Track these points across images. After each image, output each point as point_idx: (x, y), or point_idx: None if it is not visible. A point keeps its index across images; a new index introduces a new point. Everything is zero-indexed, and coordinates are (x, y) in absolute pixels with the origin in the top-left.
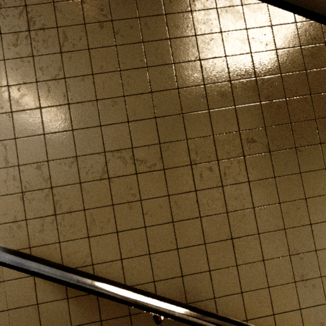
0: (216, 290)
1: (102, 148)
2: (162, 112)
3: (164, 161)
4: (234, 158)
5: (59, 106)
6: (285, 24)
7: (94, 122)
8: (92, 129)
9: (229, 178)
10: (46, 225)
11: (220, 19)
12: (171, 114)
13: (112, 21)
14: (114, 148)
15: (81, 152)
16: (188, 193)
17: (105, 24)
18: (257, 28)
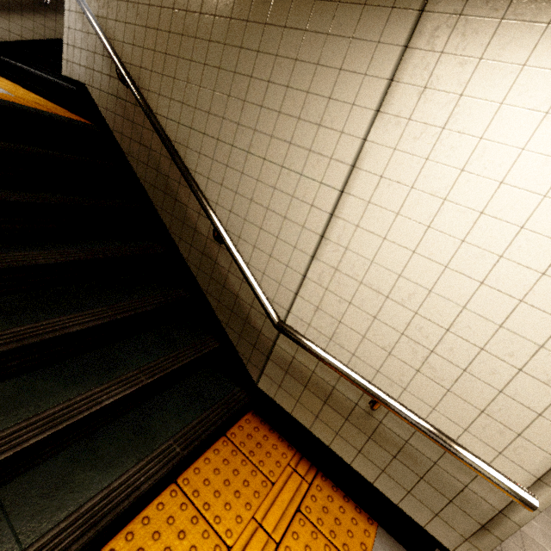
0: (150, 86)
1: None
2: None
3: None
4: None
5: None
6: None
7: None
8: None
9: (178, 4)
10: (105, 5)
11: None
12: None
13: None
14: None
15: None
16: (158, 8)
17: None
18: None
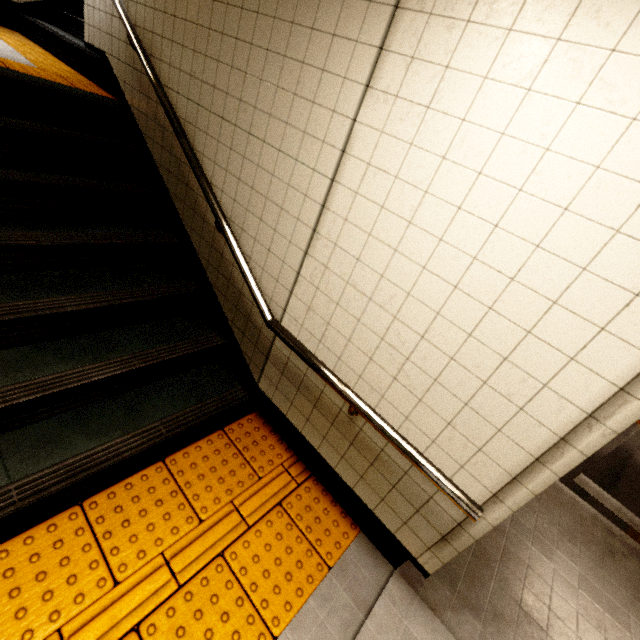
0: (162, 55)
1: None
2: None
3: None
4: None
5: None
6: None
7: None
8: None
9: None
10: None
11: None
12: None
13: None
14: None
15: None
16: None
17: None
18: None
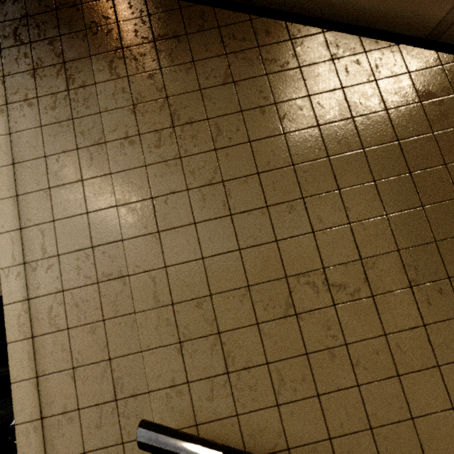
0: None
1: (281, 272)
2: (357, 215)
3: (371, 284)
4: None
5: (219, 219)
6: None
7: (267, 236)
8: (266, 246)
9: None
10: (216, 389)
11: (416, 86)
12: (370, 217)
13: (276, 104)
14: (298, 271)
15: (254, 279)
16: (414, 330)
17: (266, 109)
18: None
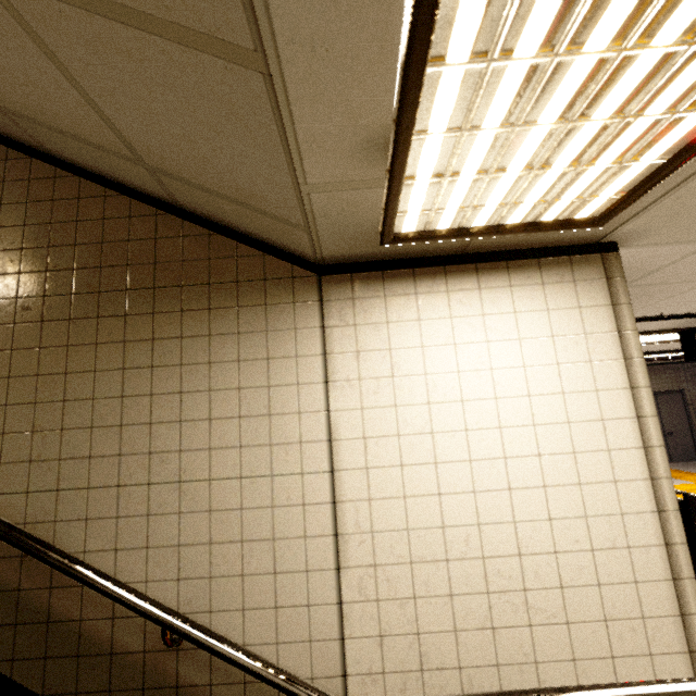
0: None
1: None
2: None
3: None
4: (4, 325)
5: None
6: (94, 197)
7: None
8: None
9: None
10: None
11: (30, 190)
12: None
13: None
14: None
15: None
16: None
17: None
18: (65, 200)
